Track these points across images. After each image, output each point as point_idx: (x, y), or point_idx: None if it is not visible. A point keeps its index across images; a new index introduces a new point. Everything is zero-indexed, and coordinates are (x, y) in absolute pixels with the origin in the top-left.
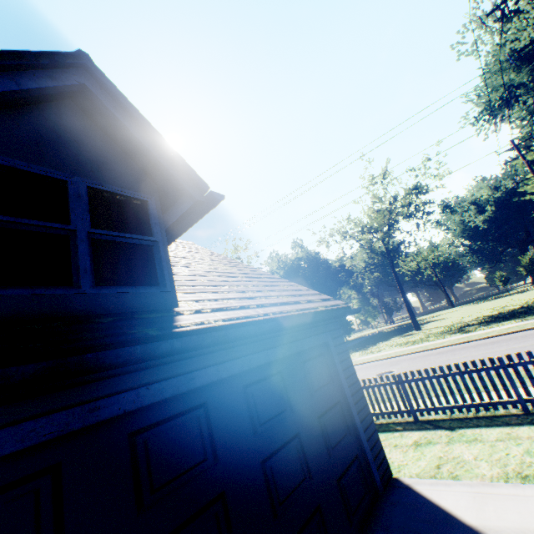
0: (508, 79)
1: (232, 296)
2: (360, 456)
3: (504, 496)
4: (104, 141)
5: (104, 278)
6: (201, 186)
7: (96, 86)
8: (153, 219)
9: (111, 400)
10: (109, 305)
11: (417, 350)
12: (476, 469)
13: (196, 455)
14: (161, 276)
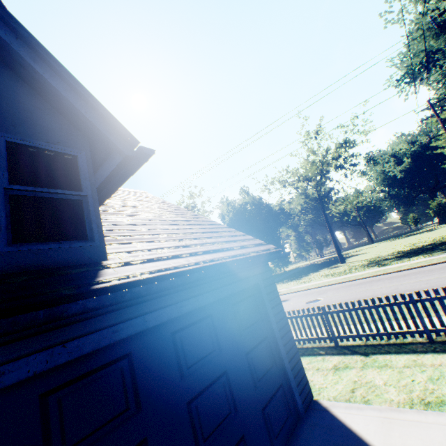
0: (428, 46)
1: (167, 245)
2: (285, 384)
3: (409, 422)
4: (29, 95)
5: (25, 234)
6: (130, 141)
7: (10, 35)
8: (83, 174)
9: (18, 364)
10: (27, 263)
11: (341, 280)
12: (386, 394)
13: (117, 407)
14: (90, 230)
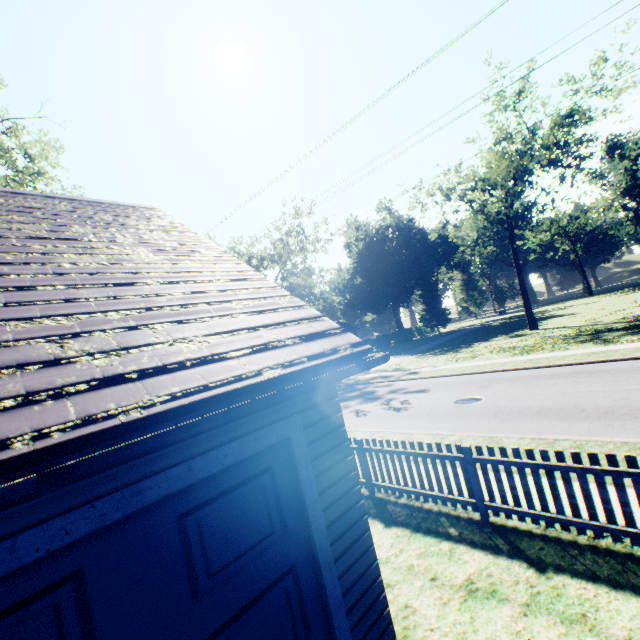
0: None
1: None
2: None
3: None
4: None
5: None
6: None
7: None
8: None
9: None
10: None
11: (524, 365)
12: None
13: None
14: None
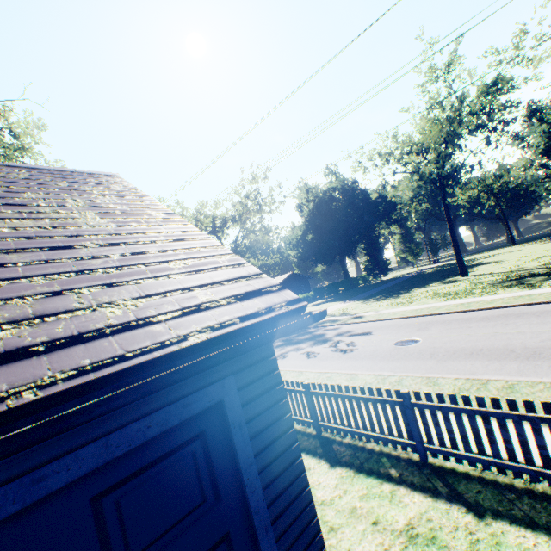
0: None
1: None
2: None
3: None
4: None
5: None
6: None
7: None
8: None
9: None
10: None
11: (456, 309)
12: None
13: None
14: None
